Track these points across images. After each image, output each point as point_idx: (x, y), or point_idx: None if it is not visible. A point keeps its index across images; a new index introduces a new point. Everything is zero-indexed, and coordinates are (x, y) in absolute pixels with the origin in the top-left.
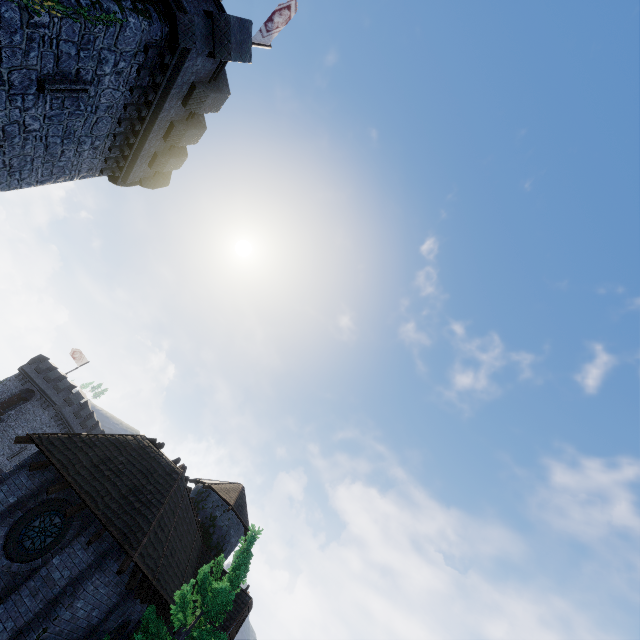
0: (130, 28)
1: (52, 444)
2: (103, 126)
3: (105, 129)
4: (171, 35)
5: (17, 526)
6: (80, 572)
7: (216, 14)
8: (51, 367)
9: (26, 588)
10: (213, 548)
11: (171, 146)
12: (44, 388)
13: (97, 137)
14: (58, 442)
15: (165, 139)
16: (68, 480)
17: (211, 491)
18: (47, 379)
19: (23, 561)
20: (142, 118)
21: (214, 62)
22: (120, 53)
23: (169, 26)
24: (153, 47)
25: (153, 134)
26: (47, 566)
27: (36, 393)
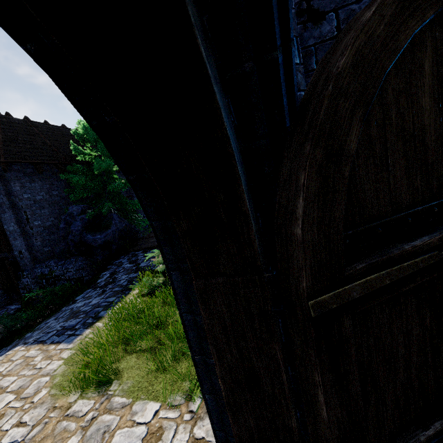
0: None
1: None
2: None
3: None
4: None
5: None
6: (5, 191)
7: None
8: None
9: (1, 215)
10: None
11: None
12: None
13: None
14: None
15: None
16: None
17: None
18: None
19: None
20: None
21: None
22: None
23: None
24: None
25: None
26: None
27: None
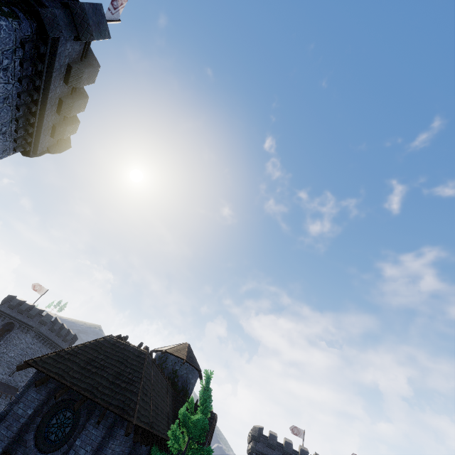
0: (3, 30)
1: (46, 363)
2: (5, 114)
3: (7, 116)
4: (39, 29)
5: (40, 428)
6: (98, 444)
7: (71, 4)
8: (20, 302)
9: None
10: (181, 391)
11: (64, 117)
12: (20, 318)
13: (2, 124)
14: (50, 360)
15: (58, 113)
16: (67, 385)
17: (168, 354)
18: (20, 311)
19: (53, 450)
20: (35, 101)
21: (80, 44)
22: (1, 53)
23: (36, 21)
24: (27, 42)
25: (47, 111)
26: (73, 448)
27: (15, 324)
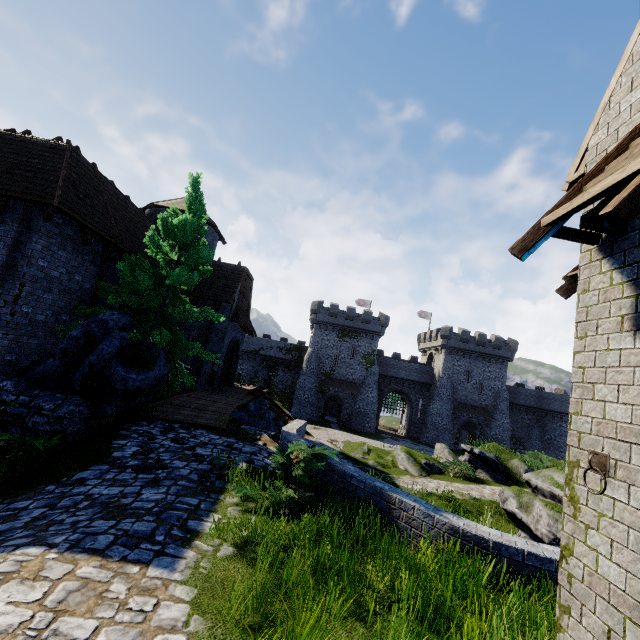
0: None
1: None
2: None
3: None
4: None
5: None
6: (15, 240)
7: None
8: None
9: None
10: None
11: None
12: None
13: None
14: None
15: None
16: None
17: (159, 209)
18: None
19: None
20: None
21: None
22: None
23: None
24: None
25: None
26: None
27: None
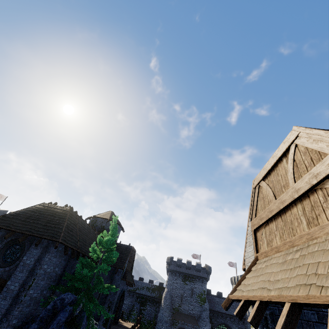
0: None
1: None
2: None
3: None
4: None
5: None
6: (38, 256)
7: None
8: None
9: (17, 271)
10: None
11: None
12: None
13: None
14: None
15: None
16: (12, 230)
17: (97, 218)
18: None
19: (10, 266)
20: None
21: None
22: None
23: None
24: None
25: None
26: (22, 261)
27: None
